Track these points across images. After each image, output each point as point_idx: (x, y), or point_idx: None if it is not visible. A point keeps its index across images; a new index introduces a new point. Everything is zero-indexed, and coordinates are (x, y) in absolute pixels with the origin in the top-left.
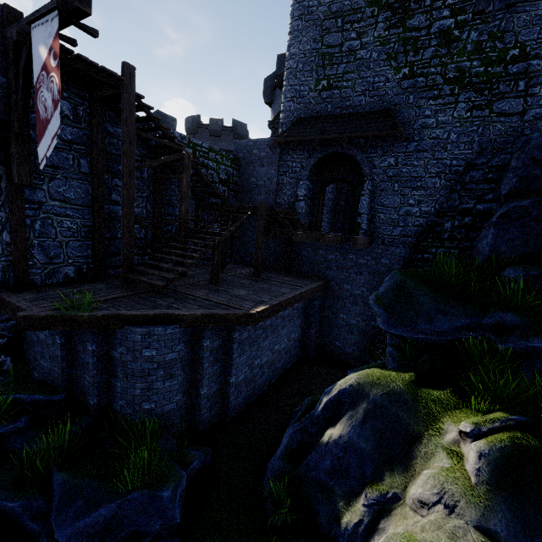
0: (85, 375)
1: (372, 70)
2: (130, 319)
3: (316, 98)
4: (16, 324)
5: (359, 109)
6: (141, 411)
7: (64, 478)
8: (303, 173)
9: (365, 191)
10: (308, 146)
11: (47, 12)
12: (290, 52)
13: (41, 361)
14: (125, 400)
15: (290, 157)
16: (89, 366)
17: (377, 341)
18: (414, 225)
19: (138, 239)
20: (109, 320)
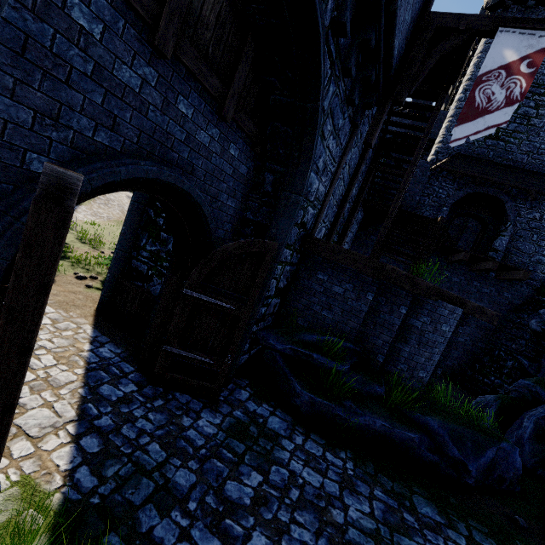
0: (383, 335)
1: (540, 138)
2: (444, 295)
3: (480, 142)
4: (293, 270)
5: (519, 165)
6: (416, 377)
7: (439, 421)
8: (449, 201)
9: (507, 233)
10: (460, 180)
11: (542, 29)
12: (465, 95)
13: (323, 311)
14: (407, 365)
15: (438, 183)
16: (394, 327)
17: (486, 360)
18: (542, 272)
19: (343, 218)
20: (434, 291)
